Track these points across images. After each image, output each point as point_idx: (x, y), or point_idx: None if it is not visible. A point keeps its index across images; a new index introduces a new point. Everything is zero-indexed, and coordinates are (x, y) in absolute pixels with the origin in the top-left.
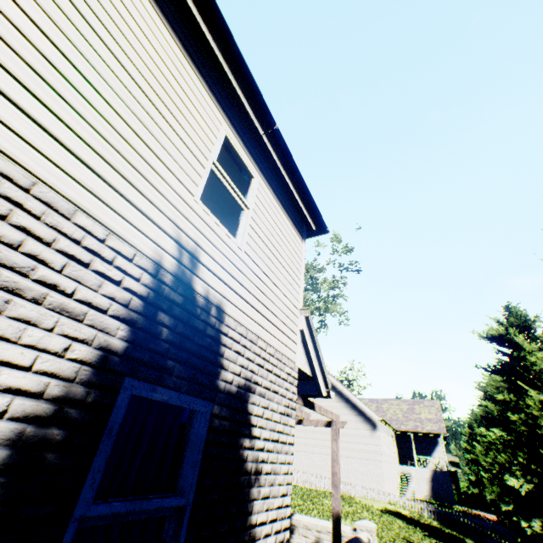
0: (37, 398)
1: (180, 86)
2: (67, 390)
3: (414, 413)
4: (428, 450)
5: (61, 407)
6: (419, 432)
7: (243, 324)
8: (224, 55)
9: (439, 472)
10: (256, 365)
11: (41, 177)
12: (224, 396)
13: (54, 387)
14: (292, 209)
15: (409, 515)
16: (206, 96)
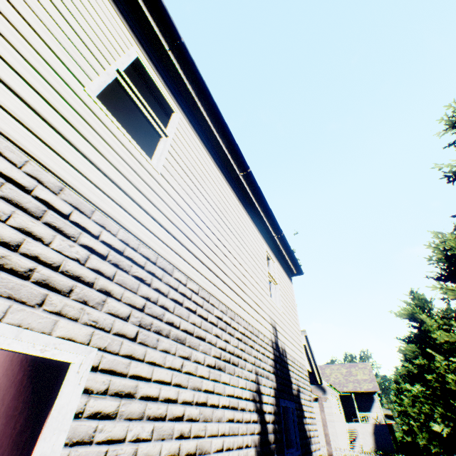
0: (271, 413)
1: (255, 241)
2: (273, 409)
3: (352, 375)
4: (367, 406)
5: (274, 416)
6: (358, 391)
7: (290, 354)
8: (263, 212)
9: (378, 425)
10: (297, 375)
11: (253, 325)
12: (295, 397)
13: (272, 408)
14: (285, 265)
15: None
16: (258, 235)
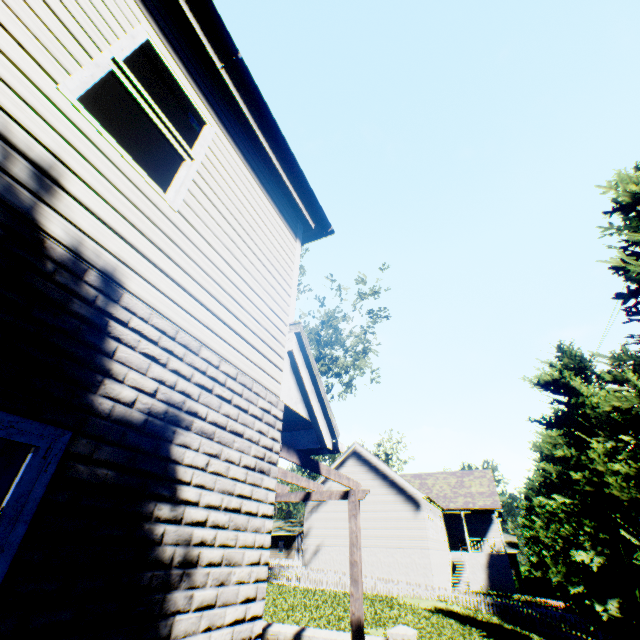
0: None
1: None
2: None
3: (464, 487)
4: (481, 530)
5: None
6: (471, 509)
7: (170, 317)
8: None
9: (495, 555)
10: (196, 386)
11: None
12: (109, 425)
13: None
14: (278, 194)
15: (464, 612)
16: None
